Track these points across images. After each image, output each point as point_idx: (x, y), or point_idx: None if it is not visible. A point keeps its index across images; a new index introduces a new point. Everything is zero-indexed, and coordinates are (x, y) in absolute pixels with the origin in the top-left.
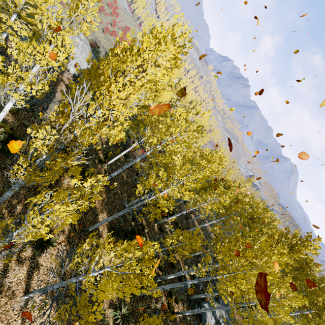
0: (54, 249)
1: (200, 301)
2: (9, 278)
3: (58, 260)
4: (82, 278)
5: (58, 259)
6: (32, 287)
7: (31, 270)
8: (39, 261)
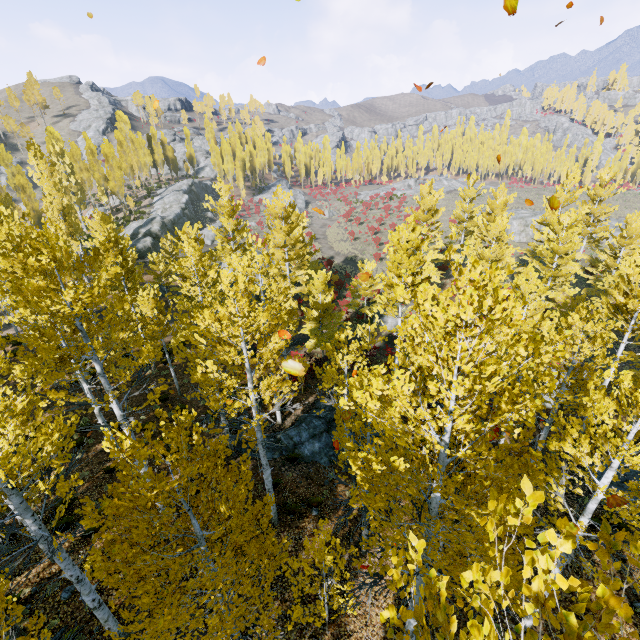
0: None
1: None
2: None
3: None
4: None
5: None
6: None
7: None
8: None
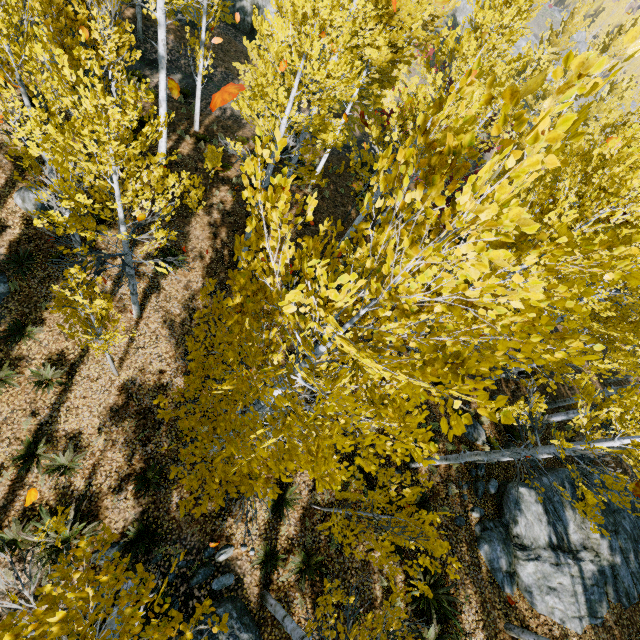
0: (184, 275)
1: (511, 480)
2: (122, 289)
3: (188, 291)
4: (120, 228)
5: (188, 290)
6: (148, 309)
7: (150, 290)
8: (162, 284)
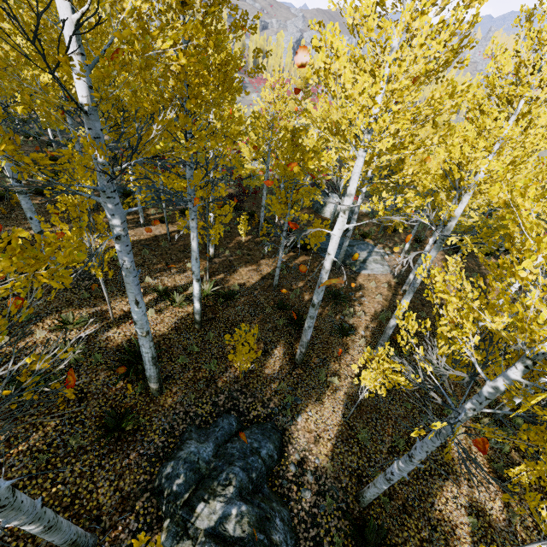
0: None
1: None
2: None
3: None
4: None
5: None
6: None
7: None
8: None
